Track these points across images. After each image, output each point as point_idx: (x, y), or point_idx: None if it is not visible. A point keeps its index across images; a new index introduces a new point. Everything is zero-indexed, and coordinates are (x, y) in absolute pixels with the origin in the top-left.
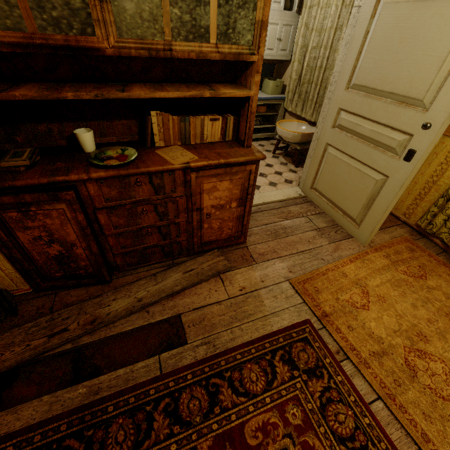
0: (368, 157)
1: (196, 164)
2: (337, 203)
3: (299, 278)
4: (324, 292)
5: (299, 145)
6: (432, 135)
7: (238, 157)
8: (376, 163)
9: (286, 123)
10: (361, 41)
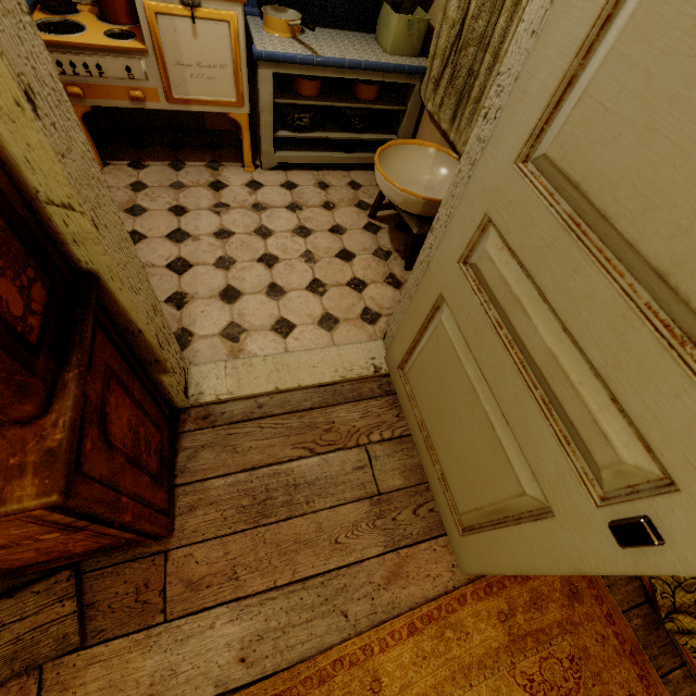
0: (520, 416)
1: None
2: (436, 448)
3: (251, 693)
4: None
5: (421, 221)
6: None
7: None
8: (535, 452)
9: (408, 148)
10: None
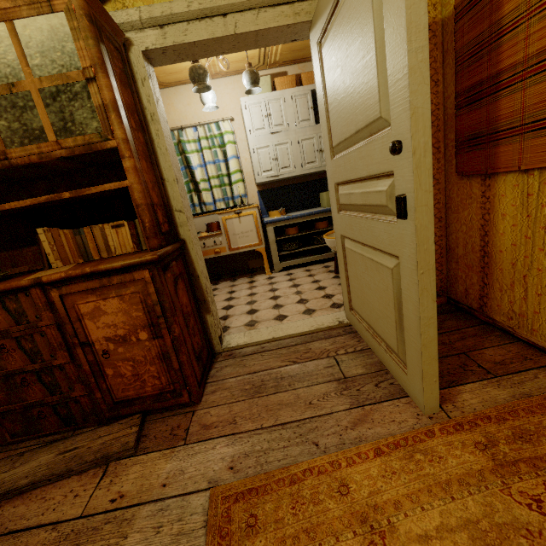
0: (371, 234)
1: (50, 277)
2: (374, 327)
3: (234, 484)
4: (264, 535)
5: None
6: (409, 156)
7: (113, 262)
8: (380, 240)
9: None
10: (323, 98)
